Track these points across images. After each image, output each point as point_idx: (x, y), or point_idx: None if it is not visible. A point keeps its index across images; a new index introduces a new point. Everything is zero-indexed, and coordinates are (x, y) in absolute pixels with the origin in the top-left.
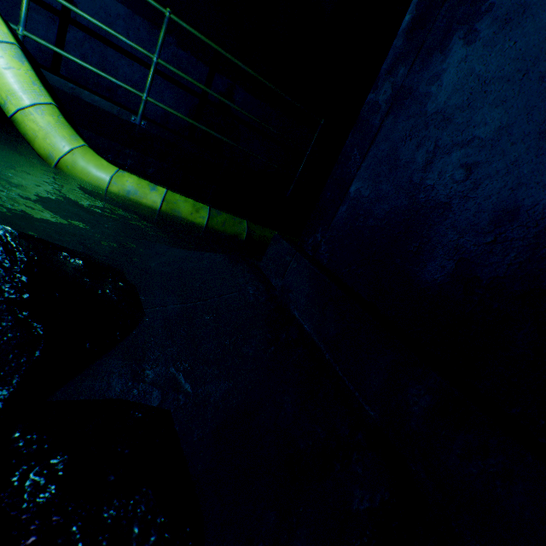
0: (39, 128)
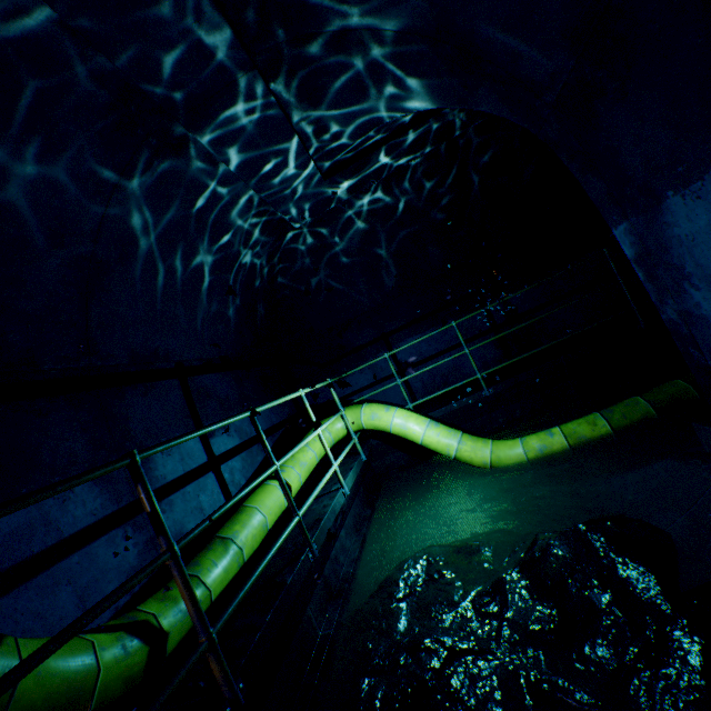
0: (469, 452)
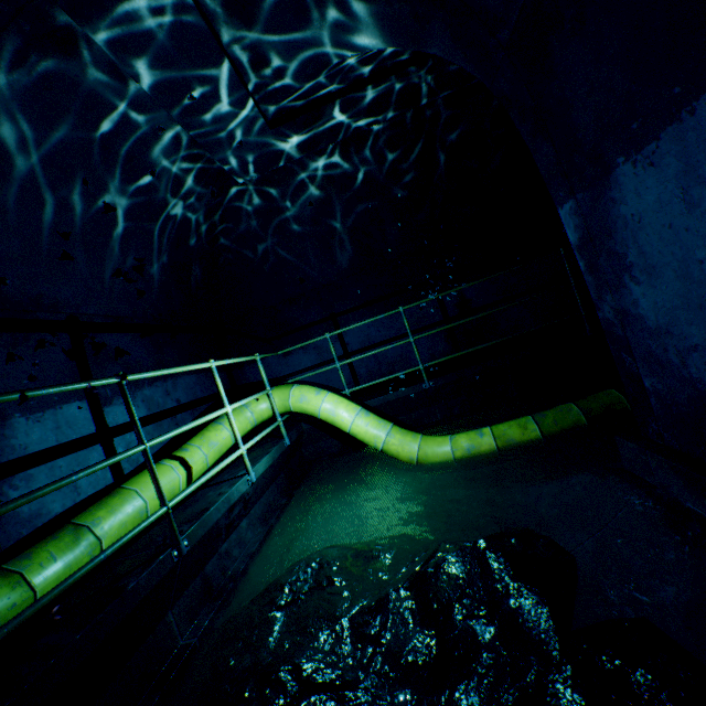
0: (396, 446)
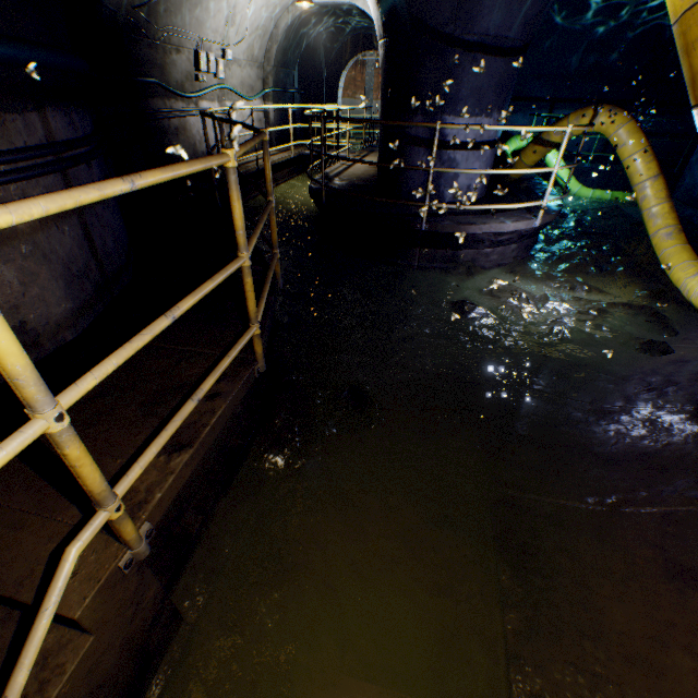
0: (569, 185)
